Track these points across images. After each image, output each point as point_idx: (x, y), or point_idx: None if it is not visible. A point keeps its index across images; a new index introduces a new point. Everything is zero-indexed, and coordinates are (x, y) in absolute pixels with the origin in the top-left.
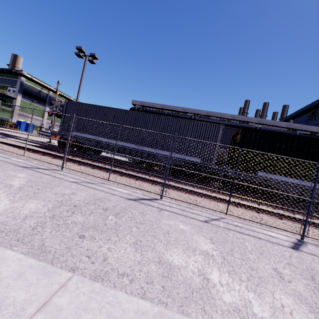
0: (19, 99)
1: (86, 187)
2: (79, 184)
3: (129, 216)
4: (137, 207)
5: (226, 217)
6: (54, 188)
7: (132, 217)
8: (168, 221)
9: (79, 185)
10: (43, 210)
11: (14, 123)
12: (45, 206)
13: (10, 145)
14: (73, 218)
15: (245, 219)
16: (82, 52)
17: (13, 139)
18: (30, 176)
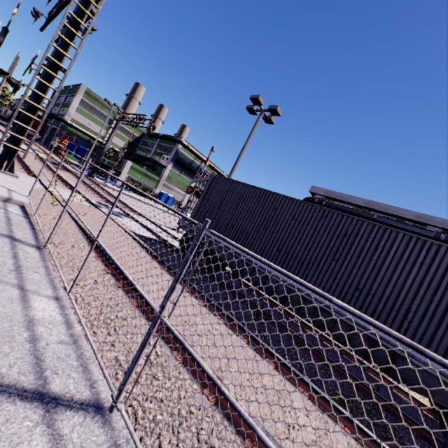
0: (169, 168)
1: None
2: None
3: None
4: None
5: None
6: None
7: None
8: None
9: None
10: None
11: (156, 194)
12: None
13: (91, 243)
14: None
15: None
16: (258, 103)
17: (128, 221)
18: None
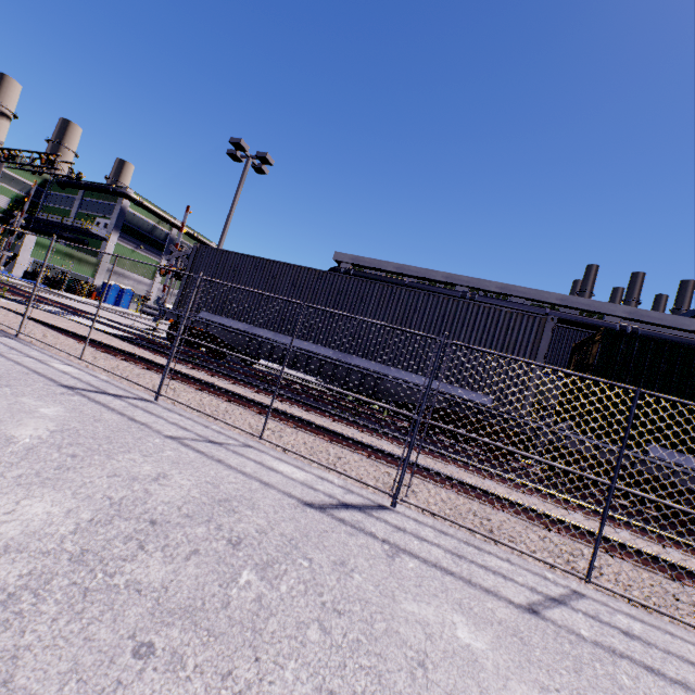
0: (114, 241)
1: (202, 455)
2: (184, 444)
3: (301, 575)
4: (327, 536)
5: (585, 591)
6: (115, 457)
7: (310, 582)
8: (420, 605)
9: (183, 449)
10: (62, 527)
11: (97, 288)
12: (70, 515)
13: (63, 333)
14: (136, 568)
15: (653, 608)
16: (242, 149)
17: (80, 320)
18: (70, 414)
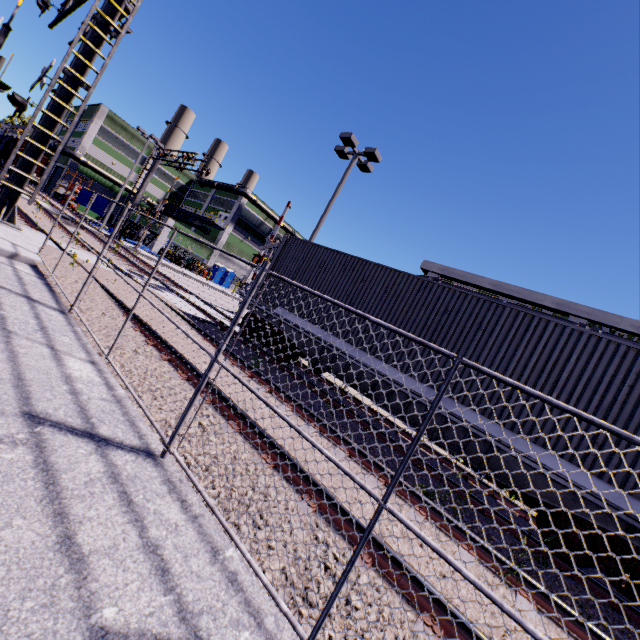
0: (228, 231)
1: None
2: None
3: None
4: None
5: None
6: None
7: None
8: None
9: None
10: None
11: (209, 268)
12: None
13: (127, 312)
14: None
15: None
16: (351, 144)
17: (170, 296)
18: None
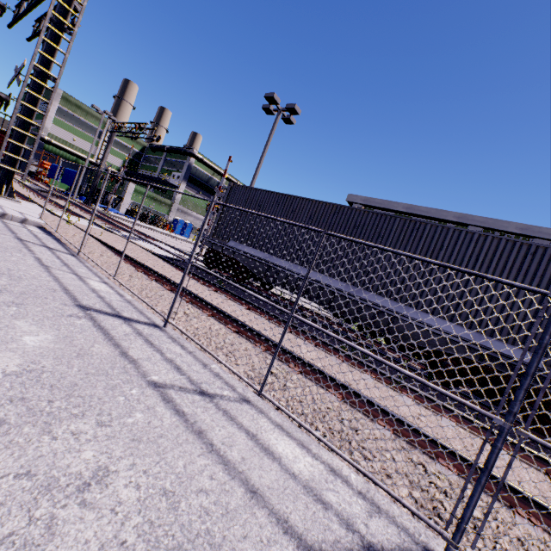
0: (182, 188)
1: (180, 421)
2: (165, 398)
3: None
4: None
5: None
6: (54, 427)
7: None
8: None
9: (159, 409)
10: None
11: (170, 222)
12: None
13: (117, 253)
14: None
15: None
16: (274, 102)
17: (144, 244)
18: (55, 344)
